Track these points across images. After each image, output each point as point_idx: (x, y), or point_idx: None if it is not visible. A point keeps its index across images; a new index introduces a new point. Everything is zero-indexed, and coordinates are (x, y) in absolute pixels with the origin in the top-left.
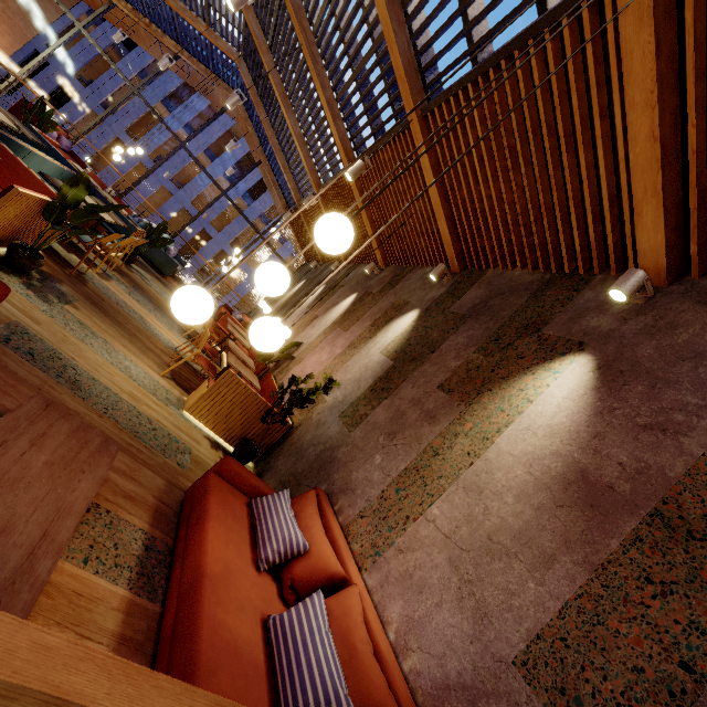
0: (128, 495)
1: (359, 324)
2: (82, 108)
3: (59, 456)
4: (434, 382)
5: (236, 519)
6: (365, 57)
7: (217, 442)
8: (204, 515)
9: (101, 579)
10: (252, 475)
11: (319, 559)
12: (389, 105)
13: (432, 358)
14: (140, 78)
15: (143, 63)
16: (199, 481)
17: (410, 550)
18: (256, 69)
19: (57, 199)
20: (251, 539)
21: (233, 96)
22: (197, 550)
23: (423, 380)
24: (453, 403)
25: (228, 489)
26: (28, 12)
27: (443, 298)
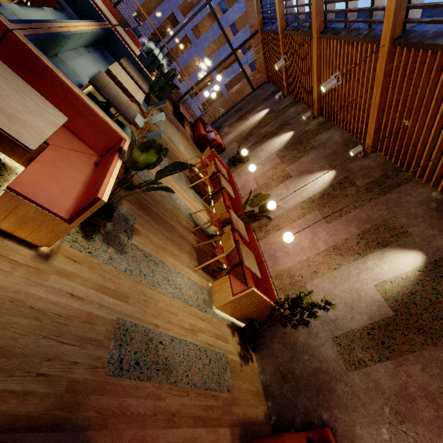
0: None
1: (343, 223)
2: None
3: None
4: None
5: None
6: None
7: (232, 323)
8: None
9: None
10: (294, 441)
11: None
12: None
13: None
14: None
15: None
16: None
17: None
18: None
19: (128, 162)
20: None
21: None
22: None
23: (437, 372)
24: None
25: None
26: None
27: None
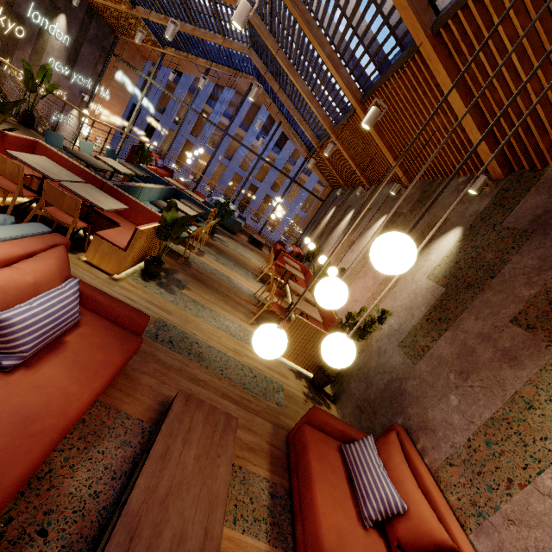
0: (250, 447)
1: None
2: (164, 129)
3: (201, 447)
4: (504, 315)
5: (334, 471)
6: (357, 2)
7: (298, 371)
8: (309, 475)
9: (247, 537)
10: (336, 420)
11: (420, 522)
12: (390, 36)
13: (493, 285)
14: (190, 93)
15: (189, 81)
16: (297, 432)
17: (524, 525)
18: (263, 52)
19: (162, 222)
20: (350, 491)
21: (253, 90)
22: (311, 517)
23: (488, 311)
24: (538, 343)
25: (320, 439)
26: (123, 85)
27: (489, 212)
